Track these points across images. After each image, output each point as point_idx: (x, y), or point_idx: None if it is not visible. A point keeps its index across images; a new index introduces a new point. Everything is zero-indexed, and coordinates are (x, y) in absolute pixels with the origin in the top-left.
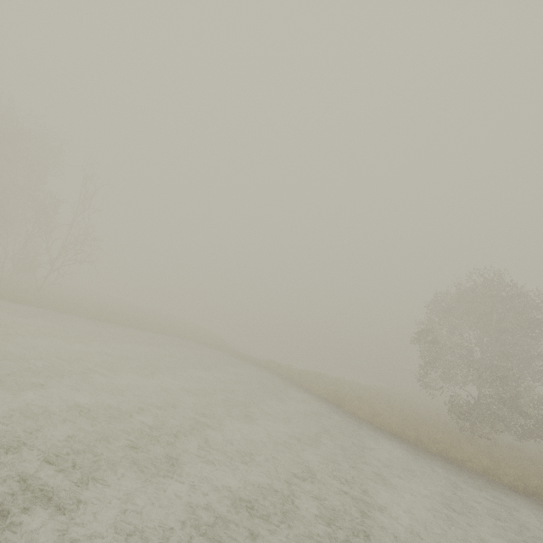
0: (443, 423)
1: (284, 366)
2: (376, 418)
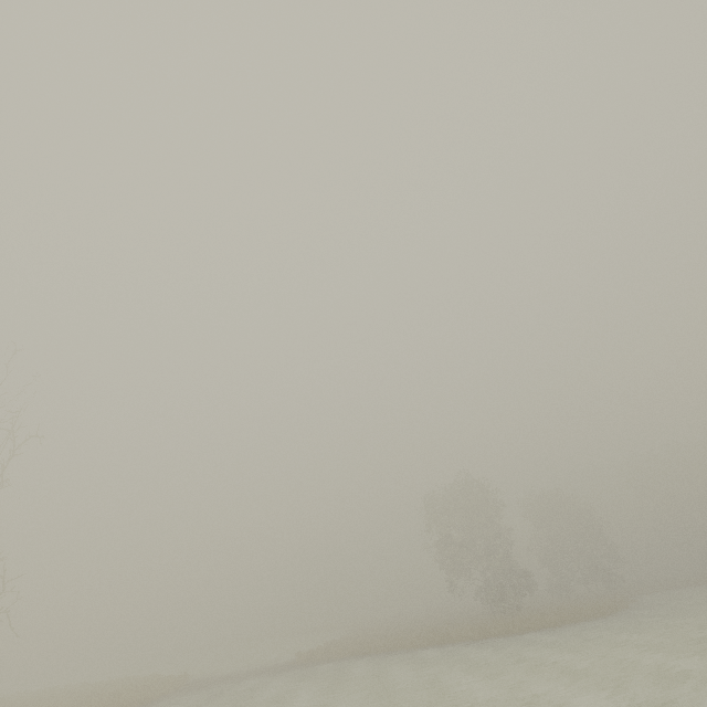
0: (479, 618)
1: (332, 648)
2: (491, 630)
